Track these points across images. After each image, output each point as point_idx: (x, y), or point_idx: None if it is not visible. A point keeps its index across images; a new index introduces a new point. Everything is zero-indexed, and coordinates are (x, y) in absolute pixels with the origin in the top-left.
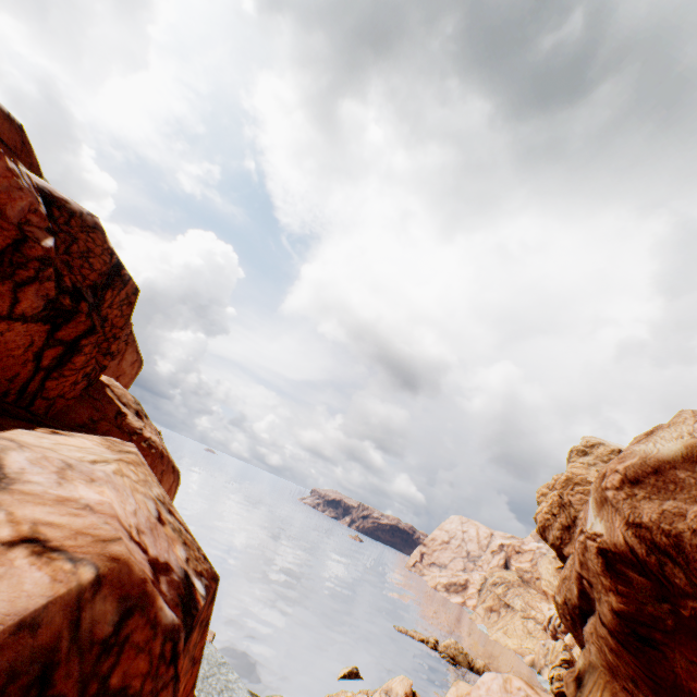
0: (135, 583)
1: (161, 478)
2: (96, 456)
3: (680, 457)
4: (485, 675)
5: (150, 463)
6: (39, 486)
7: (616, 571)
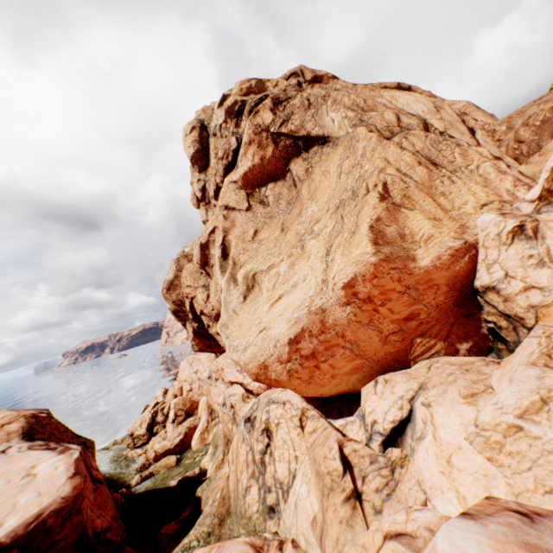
0: (33, 415)
1: None
2: None
3: (174, 278)
4: (182, 363)
5: None
6: None
7: (178, 315)
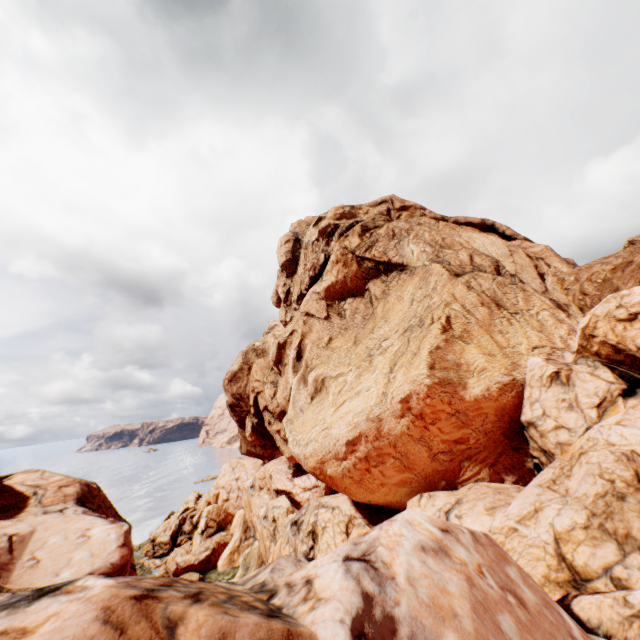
0: (86, 483)
1: None
2: (38, 474)
3: (239, 370)
4: (223, 466)
5: None
6: (46, 482)
7: (233, 409)
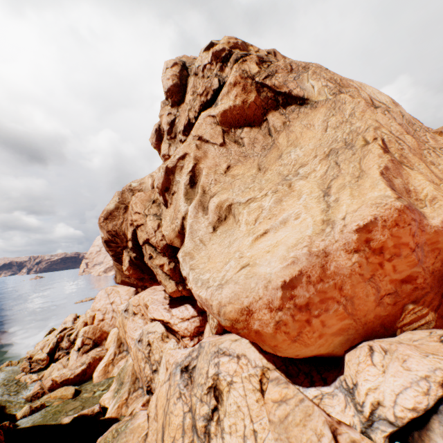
0: None
1: None
2: None
3: (115, 208)
4: (99, 293)
5: None
6: None
7: (109, 245)
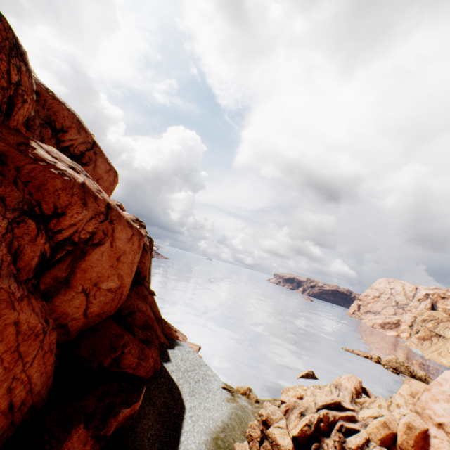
0: None
1: (112, 225)
2: None
3: None
4: (446, 373)
5: (62, 186)
6: None
7: None
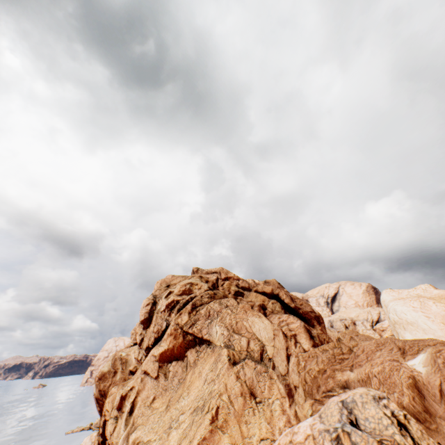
0: None
1: None
2: None
3: (108, 371)
4: (85, 439)
5: None
6: None
7: (98, 402)
